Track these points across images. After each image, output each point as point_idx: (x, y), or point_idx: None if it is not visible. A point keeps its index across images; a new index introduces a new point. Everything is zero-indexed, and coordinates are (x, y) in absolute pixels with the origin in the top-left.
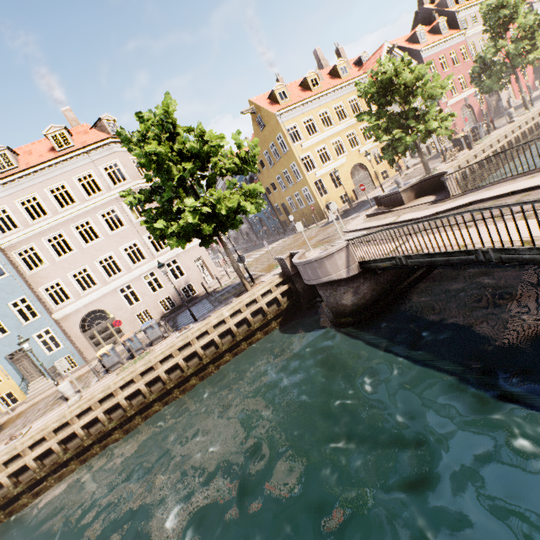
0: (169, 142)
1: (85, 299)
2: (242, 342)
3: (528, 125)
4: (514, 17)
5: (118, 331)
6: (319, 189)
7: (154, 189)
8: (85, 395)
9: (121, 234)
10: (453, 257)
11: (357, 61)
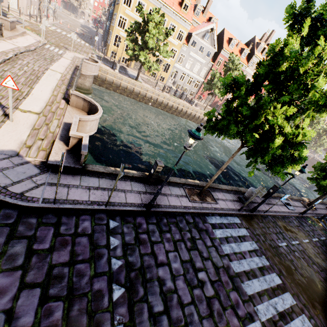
0: None
1: None
2: None
3: (191, 111)
4: (231, 72)
5: None
6: None
7: None
8: None
9: None
10: None
11: (210, 18)
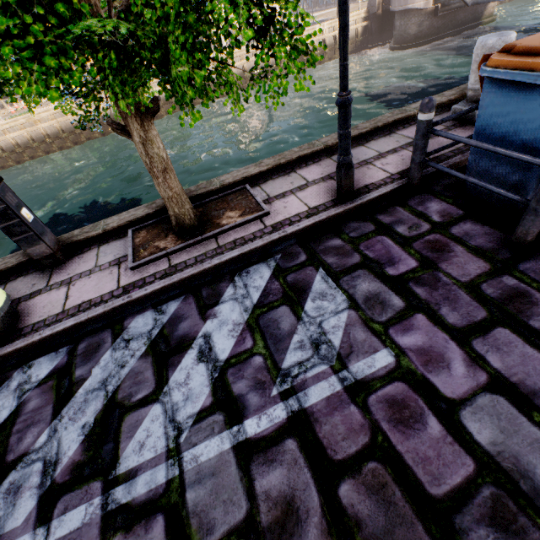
0: None
1: None
2: (326, 56)
3: None
4: None
5: None
6: None
7: None
8: None
9: None
10: None
11: None
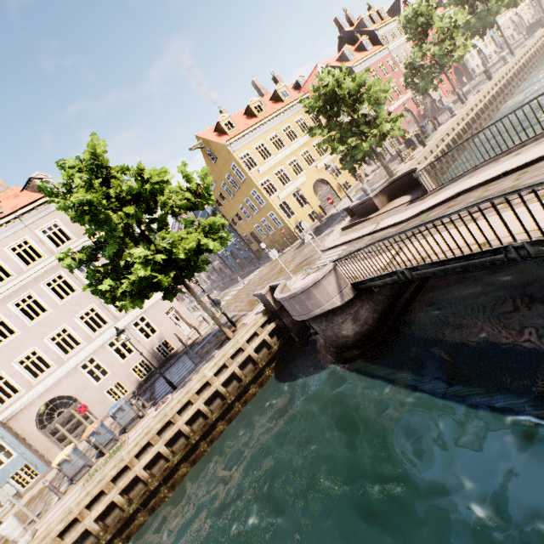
0: (101, 187)
1: (38, 387)
2: (235, 402)
3: (470, 116)
4: (431, 23)
5: (86, 416)
6: (285, 211)
7: (99, 244)
8: (40, 528)
9: (73, 302)
10: (474, 260)
11: (295, 85)
